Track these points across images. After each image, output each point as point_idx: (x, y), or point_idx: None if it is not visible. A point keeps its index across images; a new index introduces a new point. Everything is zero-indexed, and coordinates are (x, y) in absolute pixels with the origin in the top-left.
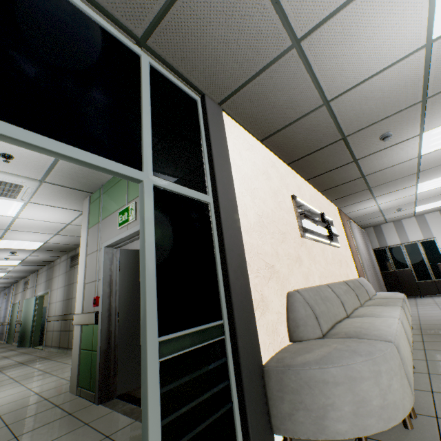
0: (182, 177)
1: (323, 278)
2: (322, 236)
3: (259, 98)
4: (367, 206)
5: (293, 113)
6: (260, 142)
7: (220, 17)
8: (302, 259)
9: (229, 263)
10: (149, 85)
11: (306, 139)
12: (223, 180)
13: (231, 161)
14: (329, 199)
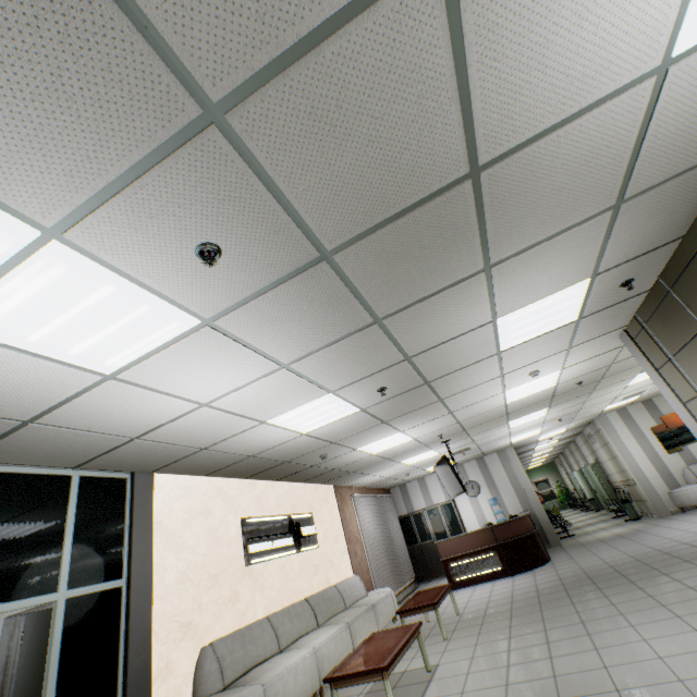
0: (98, 573)
1: (274, 604)
2: (284, 548)
3: (188, 465)
4: (368, 478)
5: (225, 463)
6: (204, 475)
7: (138, 453)
8: (242, 594)
9: (131, 643)
10: (78, 497)
11: (250, 468)
12: (141, 557)
13: (156, 527)
14: (317, 483)
